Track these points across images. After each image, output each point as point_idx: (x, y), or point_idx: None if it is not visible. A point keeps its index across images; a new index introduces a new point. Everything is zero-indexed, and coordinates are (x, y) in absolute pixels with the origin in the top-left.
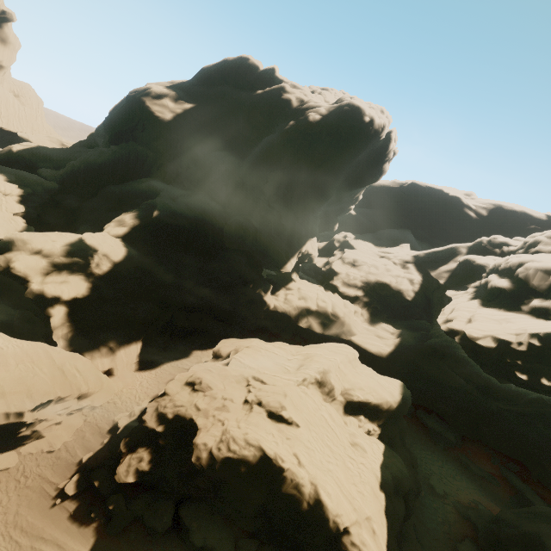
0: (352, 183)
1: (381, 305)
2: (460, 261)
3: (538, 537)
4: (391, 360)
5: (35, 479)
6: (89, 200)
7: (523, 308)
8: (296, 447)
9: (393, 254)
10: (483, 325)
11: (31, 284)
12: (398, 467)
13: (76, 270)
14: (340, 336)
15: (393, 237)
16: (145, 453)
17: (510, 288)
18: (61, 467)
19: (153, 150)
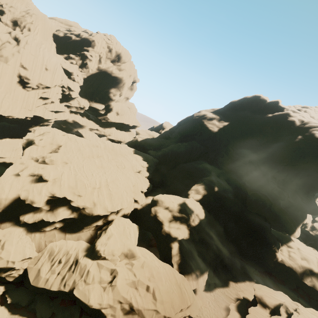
0: None
1: None
2: None
3: None
4: None
5: None
6: (172, 170)
7: None
8: None
9: None
10: None
11: (164, 226)
12: None
13: (182, 221)
14: None
15: None
16: None
17: None
18: None
19: (203, 145)
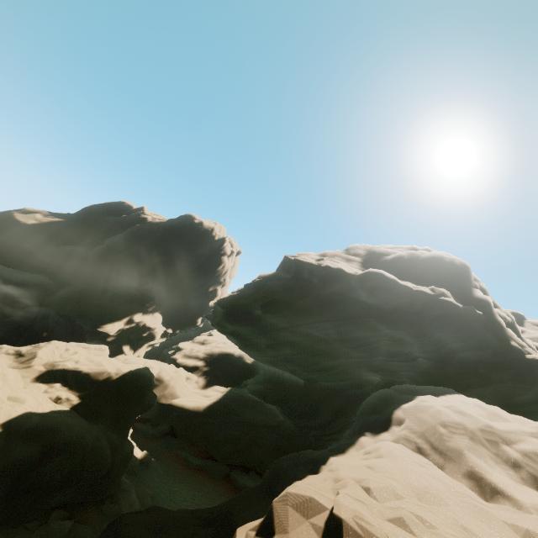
0: (194, 269)
1: (222, 372)
2: None
3: None
4: (209, 413)
5: None
6: None
7: None
8: None
9: None
10: None
11: None
12: (66, 420)
13: None
14: (159, 399)
15: None
16: None
17: None
18: None
19: (7, 246)
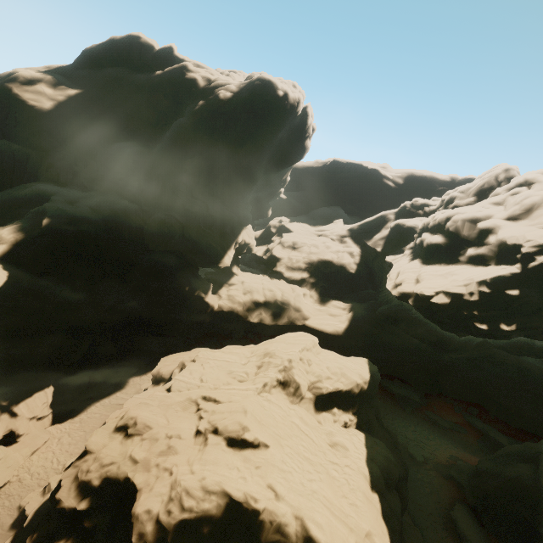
0: (278, 163)
1: (328, 283)
2: (391, 226)
3: (520, 481)
4: (348, 336)
5: None
6: None
7: (461, 259)
8: (269, 475)
9: (329, 231)
10: (431, 282)
11: None
12: (383, 455)
13: None
14: (294, 323)
15: (326, 215)
16: None
17: (445, 243)
18: None
19: (35, 148)
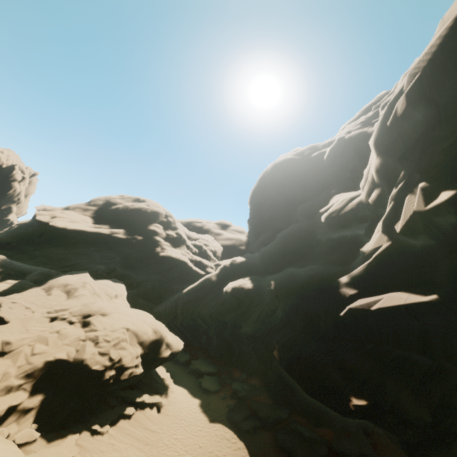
0: None
1: (15, 271)
2: None
3: None
4: None
5: None
6: None
7: None
8: None
9: None
10: None
11: None
12: None
13: None
14: None
15: None
16: None
17: None
18: None
19: None
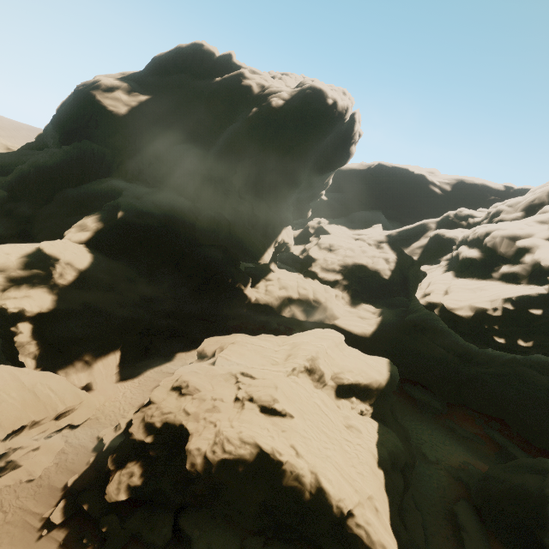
0: (321, 168)
1: (361, 286)
2: (430, 236)
3: (525, 488)
4: (375, 339)
5: (16, 513)
6: (45, 206)
7: (493, 275)
8: (292, 438)
9: (366, 235)
10: (459, 295)
11: None
12: (392, 442)
13: (37, 283)
14: (324, 321)
15: (366, 219)
16: (136, 467)
17: (480, 258)
18: (44, 496)
19: (110, 147)
